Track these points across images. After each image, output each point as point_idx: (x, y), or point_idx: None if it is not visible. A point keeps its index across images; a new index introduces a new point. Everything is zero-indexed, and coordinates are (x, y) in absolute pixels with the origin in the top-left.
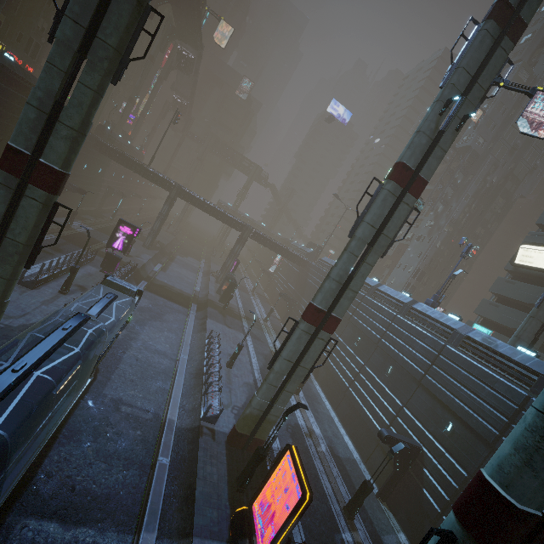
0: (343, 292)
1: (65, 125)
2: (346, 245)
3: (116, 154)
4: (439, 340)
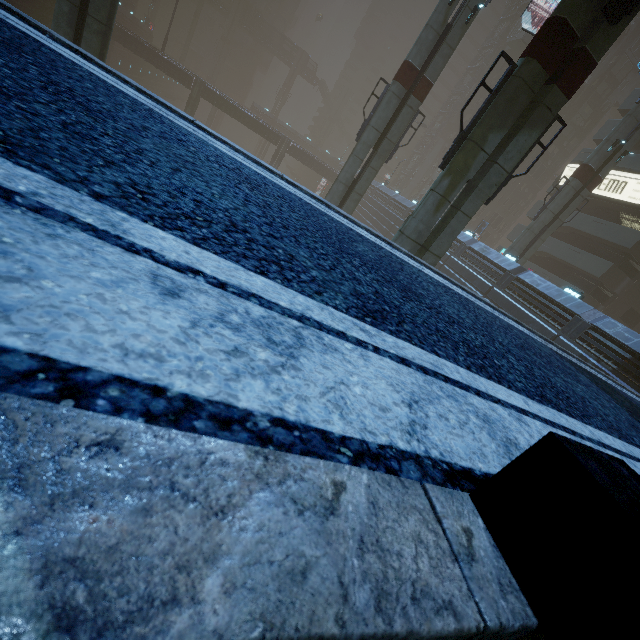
0: (349, 195)
1: (95, 19)
2: (354, 149)
3: (120, 34)
4: (447, 252)
